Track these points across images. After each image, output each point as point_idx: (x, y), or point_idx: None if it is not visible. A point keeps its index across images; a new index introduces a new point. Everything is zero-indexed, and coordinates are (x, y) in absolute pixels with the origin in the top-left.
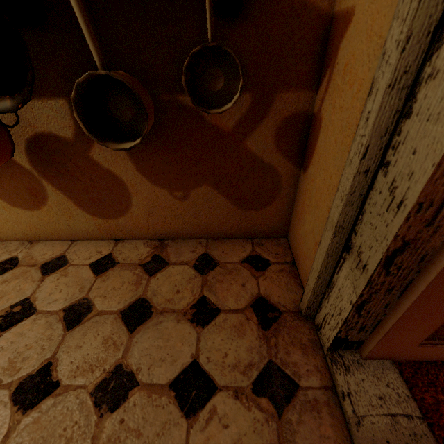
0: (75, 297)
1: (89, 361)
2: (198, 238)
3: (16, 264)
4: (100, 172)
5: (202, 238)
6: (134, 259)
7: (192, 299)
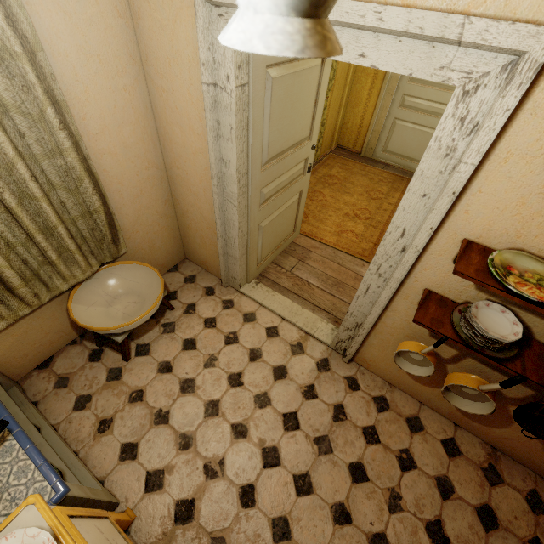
0: (440, 471)
1: (463, 536)
2: (526, 466)
3: (388, 406)
4: (502, 411)
5: (531, 470)
6: (474, 456)
7: (528, 533)
